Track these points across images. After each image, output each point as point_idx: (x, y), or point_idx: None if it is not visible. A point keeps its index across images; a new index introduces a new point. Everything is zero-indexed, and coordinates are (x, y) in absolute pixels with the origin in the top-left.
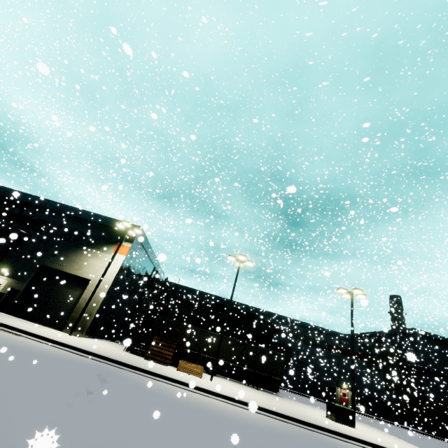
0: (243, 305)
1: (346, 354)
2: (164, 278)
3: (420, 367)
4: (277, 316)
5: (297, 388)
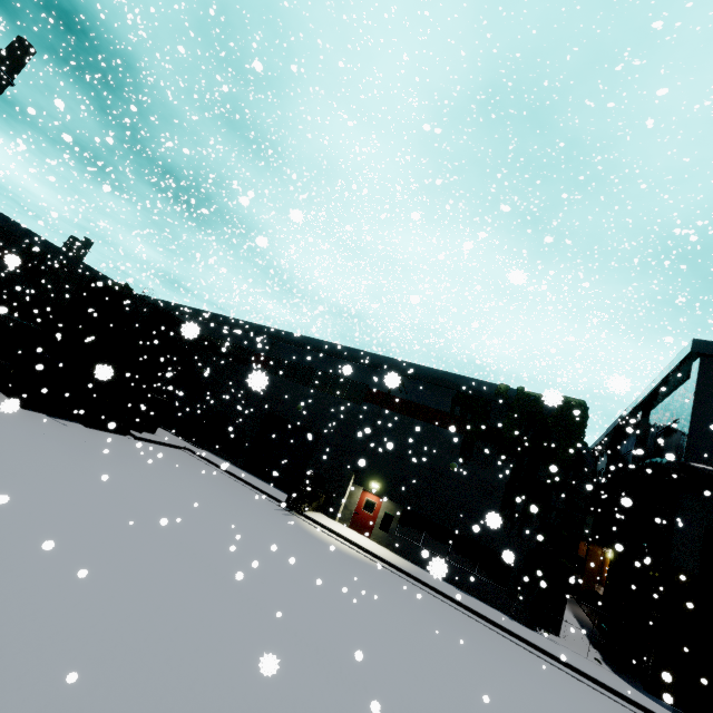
0: (223, 318)
1: (407, 413)
2: (104, 280)
3: (674, 463)
4: (274, 333)
5: (268, 476)
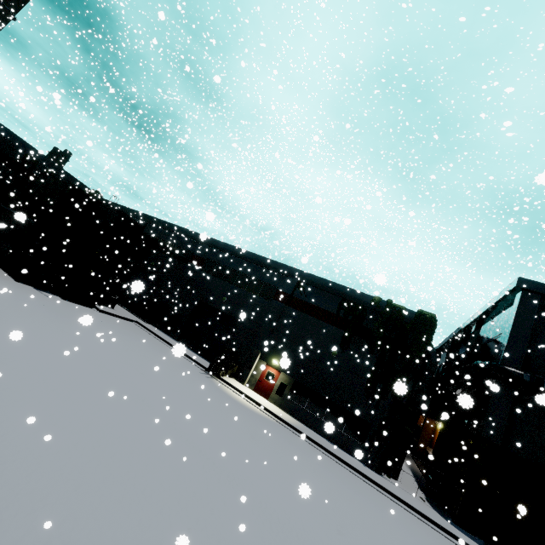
0: (171, 225)
1: (304, 311)
2: (80, 187)
3: (493, 365)
4: (209, 241)
5: (196, 347)
